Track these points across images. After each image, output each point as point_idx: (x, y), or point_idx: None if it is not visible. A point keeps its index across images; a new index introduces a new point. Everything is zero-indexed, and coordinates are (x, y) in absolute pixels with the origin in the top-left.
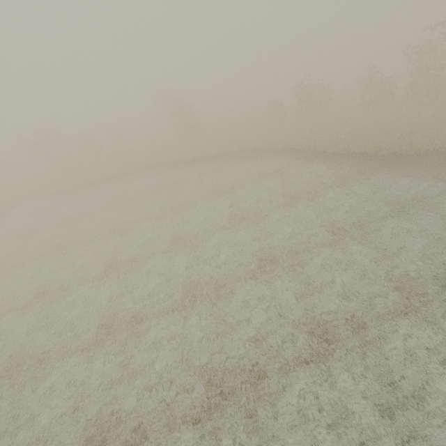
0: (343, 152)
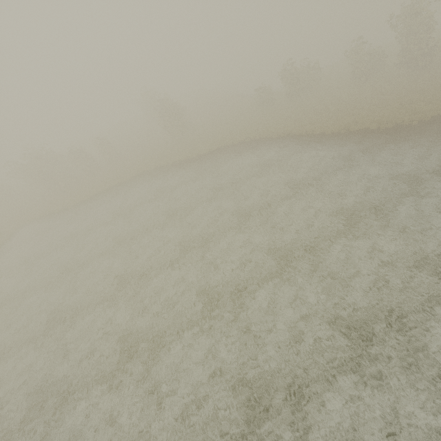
0: (343, 131)
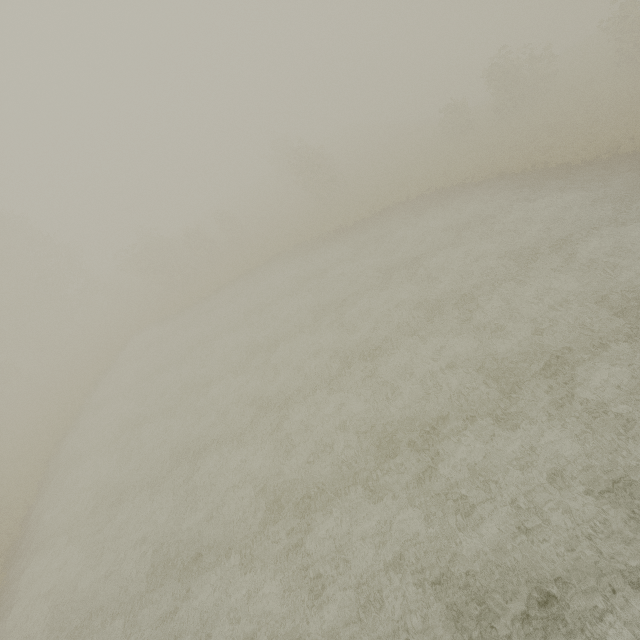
0: (605, 157)
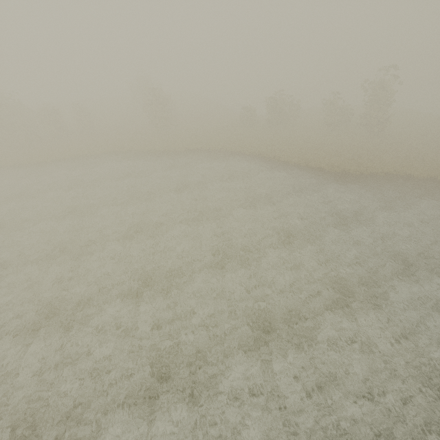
0: (303, 165)
